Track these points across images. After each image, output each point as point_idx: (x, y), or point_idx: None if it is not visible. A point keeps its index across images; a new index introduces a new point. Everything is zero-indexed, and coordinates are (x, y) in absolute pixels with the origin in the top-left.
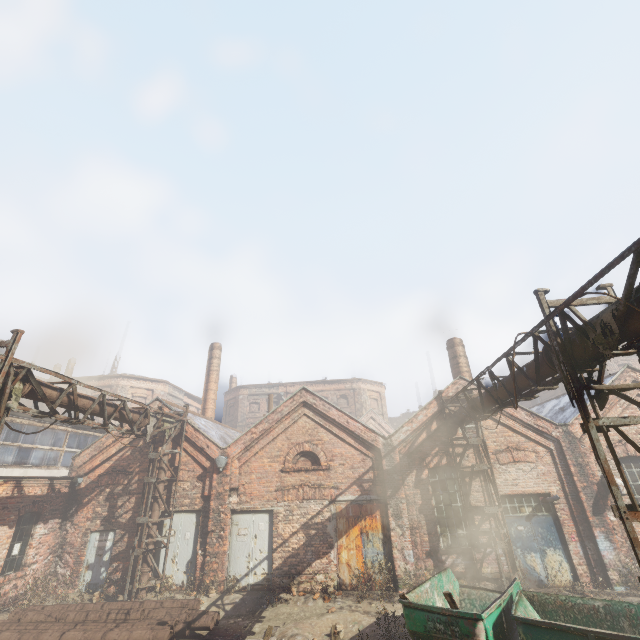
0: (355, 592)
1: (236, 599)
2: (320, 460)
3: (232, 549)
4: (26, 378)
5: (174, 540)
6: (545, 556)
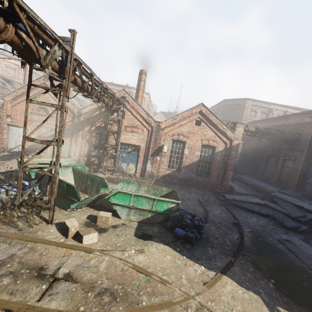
0: None
1: (5, 154)
2: (49, 112)
3: (9, 138)
4: None
5: None
6: (128, 165)
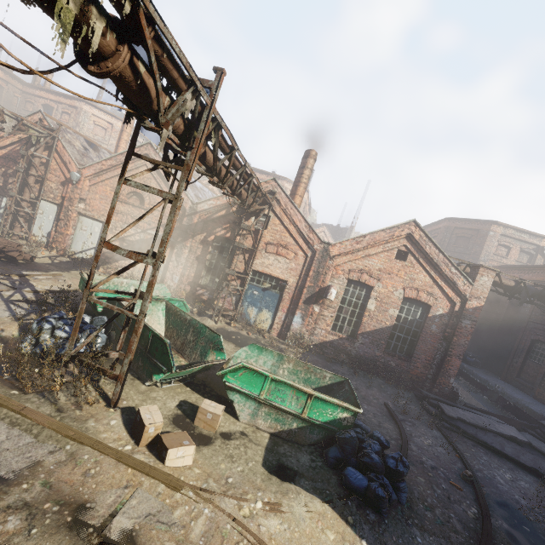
0: None
1: (64, 260)
2: (145, 202)
3: (75, 235)
4: None
5: (42, 217)
6: (261, 312)
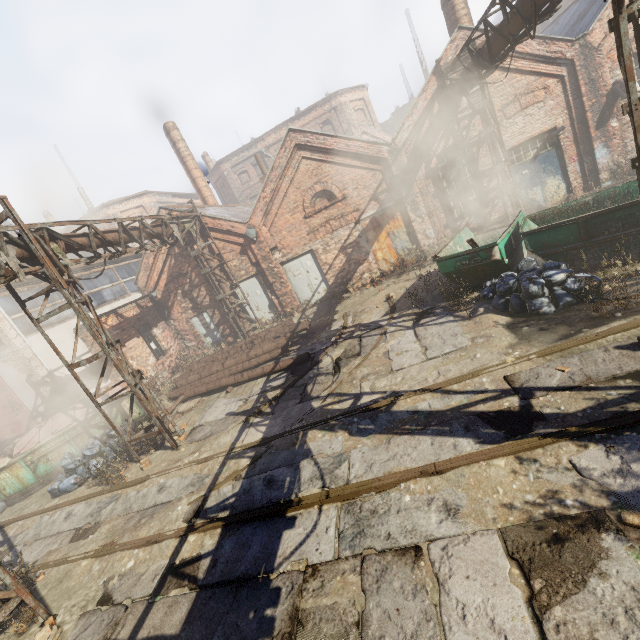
0: (394, 273)
1: (314, 311)
2: (334, 194)
3: (295, 287)
4: (52, 237)
5: (250, 299)
6: (545, 186)
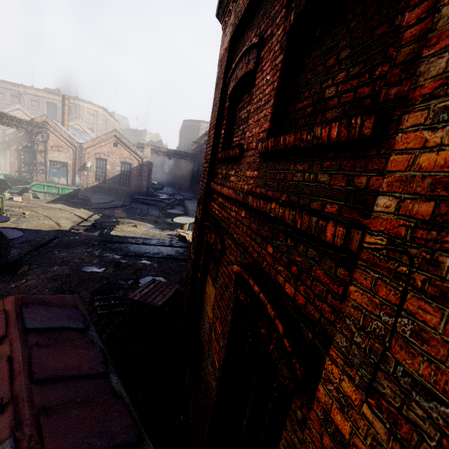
0: None
1: None
2: None
3: None
4: None
5: None
6: (60, 179)
